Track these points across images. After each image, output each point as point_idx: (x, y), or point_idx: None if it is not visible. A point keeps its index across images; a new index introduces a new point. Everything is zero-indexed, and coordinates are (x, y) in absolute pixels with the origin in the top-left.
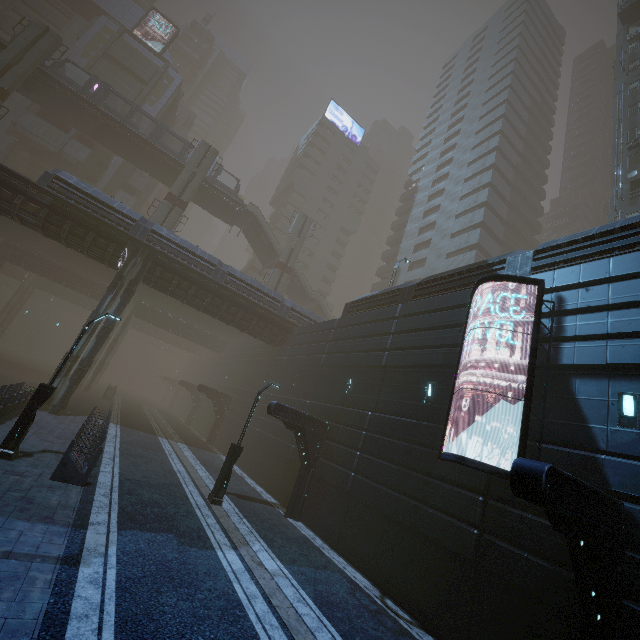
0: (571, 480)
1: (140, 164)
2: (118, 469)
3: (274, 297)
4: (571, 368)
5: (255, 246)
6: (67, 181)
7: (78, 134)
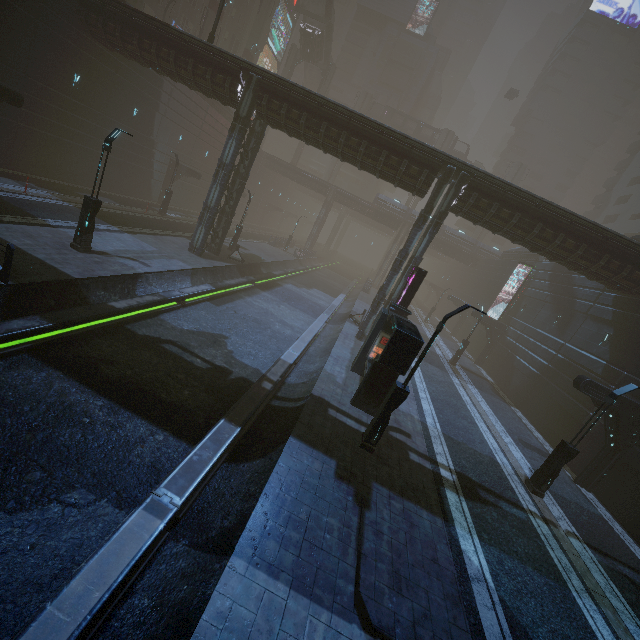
0: (485, 316)
1: None
2: None
3: (470, 242)
4: (525, 296)
5: None
6: (381, 199)
7: None
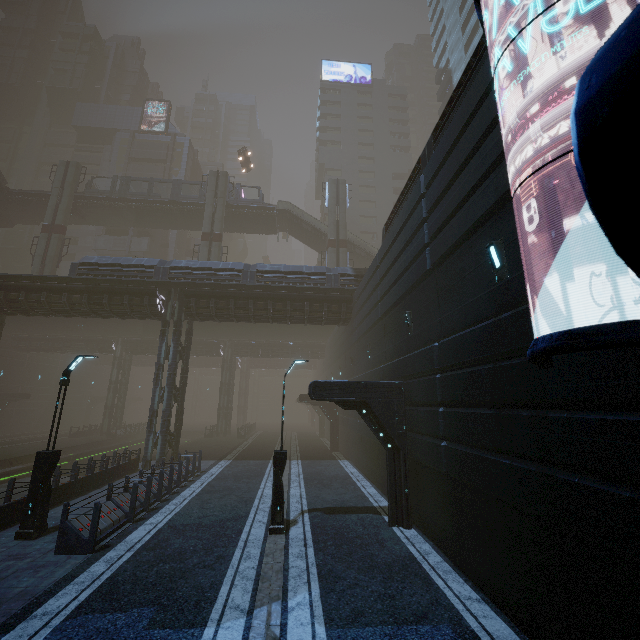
0: None
1: (179, 226)
2: (172, 515)
3: (316, 272)
4: None
5: (305, 240)
6: (90, 262)
7: (136, 232)
